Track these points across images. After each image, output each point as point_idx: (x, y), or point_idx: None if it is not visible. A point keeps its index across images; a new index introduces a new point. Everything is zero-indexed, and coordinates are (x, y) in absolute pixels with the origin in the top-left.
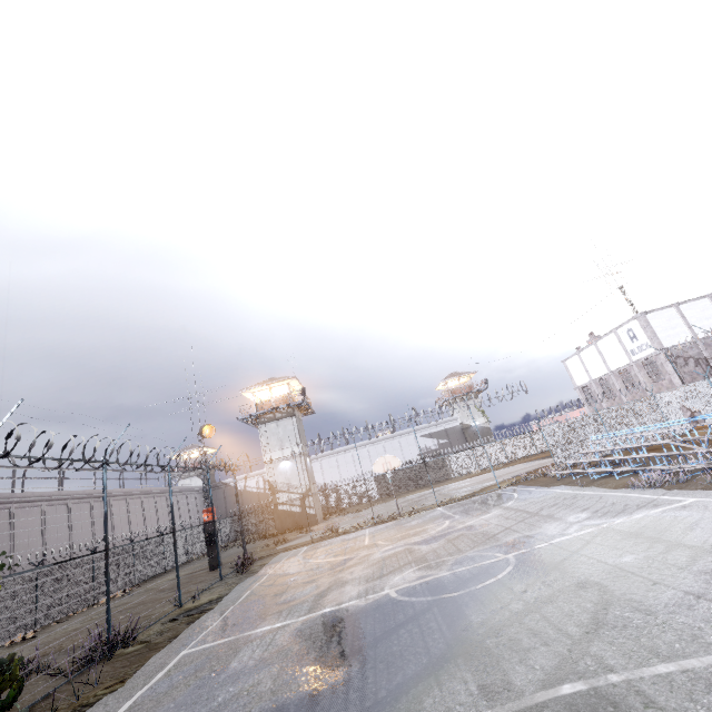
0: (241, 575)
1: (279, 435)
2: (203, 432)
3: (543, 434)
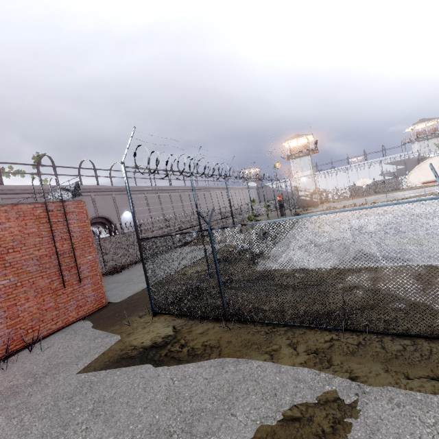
0: None
1: (301, 165)
2: (275, 166)
3: None
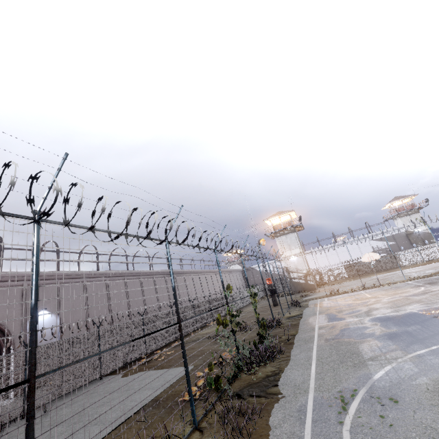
0: (299, 307)
1: (288, 242)
2: (259, 242)
3: None
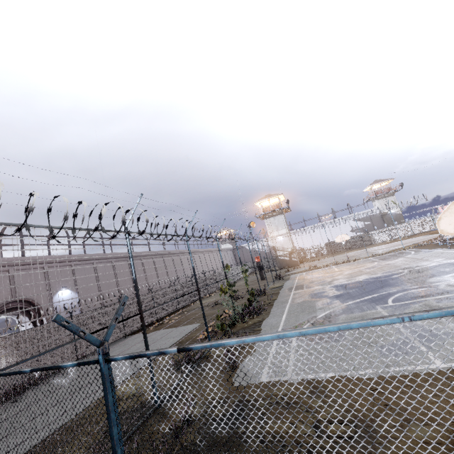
0: (282, 280)
1: (276, 224)
2: (250, 225)
3: (435, 222)
